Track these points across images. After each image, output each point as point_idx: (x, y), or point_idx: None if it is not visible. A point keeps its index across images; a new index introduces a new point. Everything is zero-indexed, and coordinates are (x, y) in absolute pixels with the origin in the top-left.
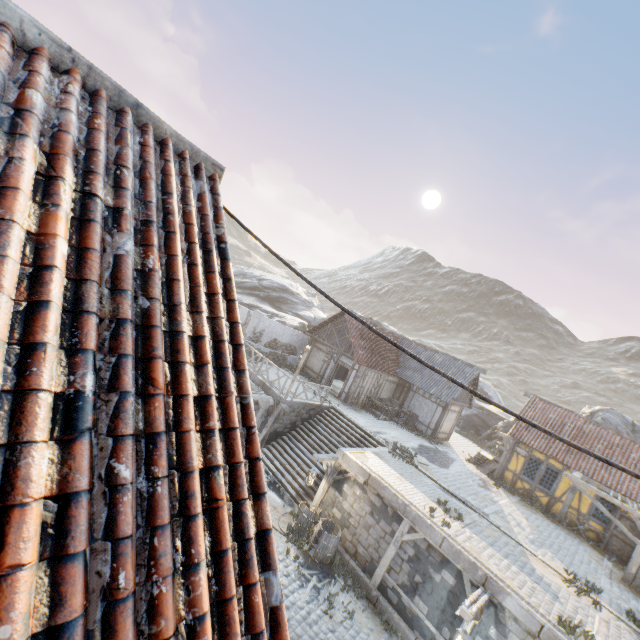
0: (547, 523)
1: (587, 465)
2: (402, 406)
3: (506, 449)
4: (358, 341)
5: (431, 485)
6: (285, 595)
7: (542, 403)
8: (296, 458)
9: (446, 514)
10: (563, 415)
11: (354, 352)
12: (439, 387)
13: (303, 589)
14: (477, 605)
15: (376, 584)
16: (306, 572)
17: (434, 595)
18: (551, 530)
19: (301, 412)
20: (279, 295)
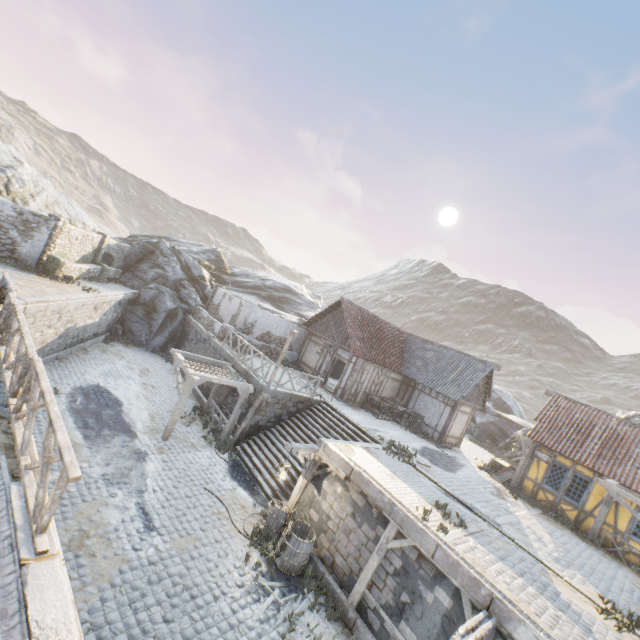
0: (576, 541)
1: (624, 472)
2: (406, 406)
3: (524, 454)
4: (356, 332)
5: (430, 487)
6: (232, 610)
7: (566, 402)
8: (277, 454)
9: (445, 519)
10: (592, 415)
11: (350, 343)
12: (447, 384)
13: (258, 604)
14: (476, 635)
15: (354, 603)
16: (267, 583)
17: (425, 620)
18: (581, 549)
19: (287, 404)
20: (282, 295)
